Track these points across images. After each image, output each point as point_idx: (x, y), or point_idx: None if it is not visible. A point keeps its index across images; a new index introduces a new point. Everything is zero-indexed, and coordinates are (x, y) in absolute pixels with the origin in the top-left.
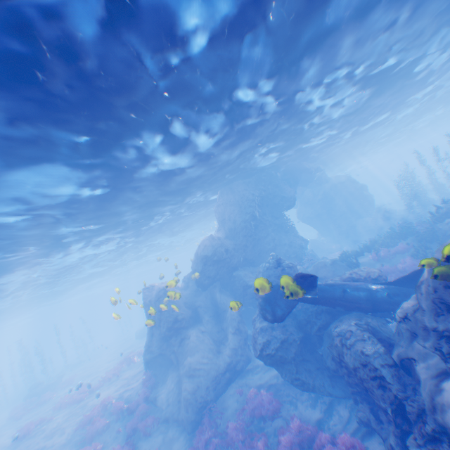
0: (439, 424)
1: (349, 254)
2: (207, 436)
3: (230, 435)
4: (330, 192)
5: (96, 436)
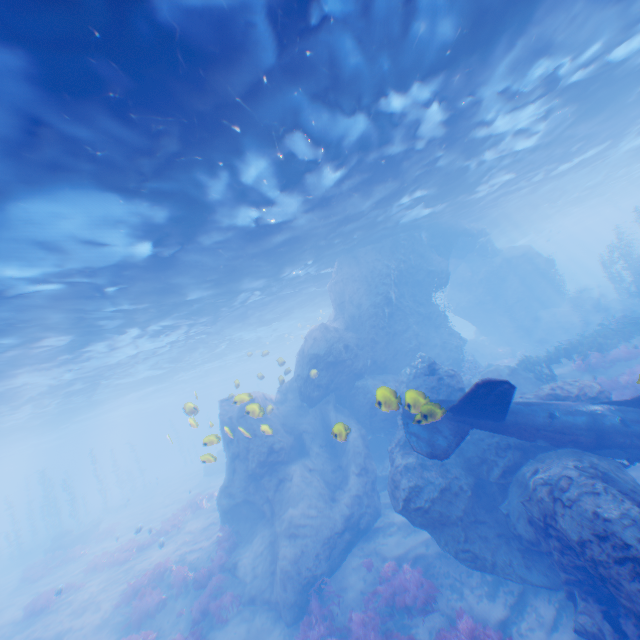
0: None
1: (536, 361)
2: (318, 632)
3: (355, 634)
4: (498, 269)
5: (146, 618)
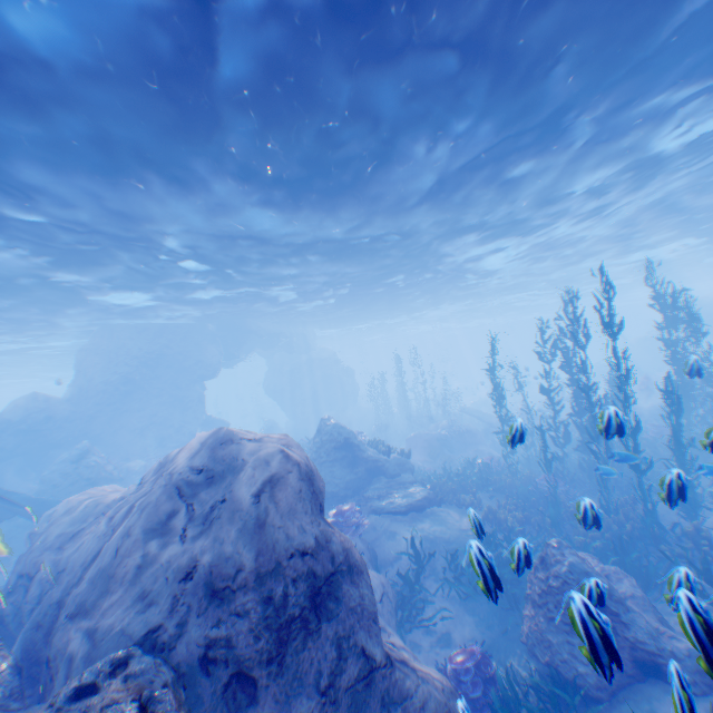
0: None
1: None
2: None
3: None
4: (304, 365)
5: None
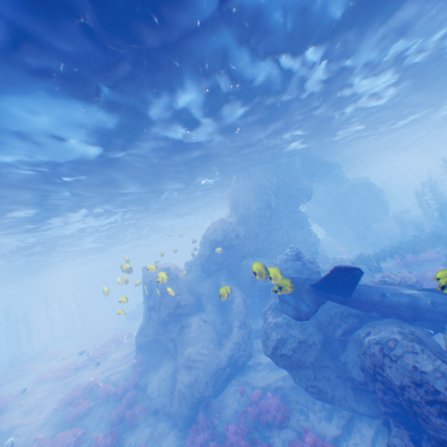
0: None
1: (368, 257)
2: (203, 437)
3: (229, 440)
4: (345, 192)
5: (77, 419)
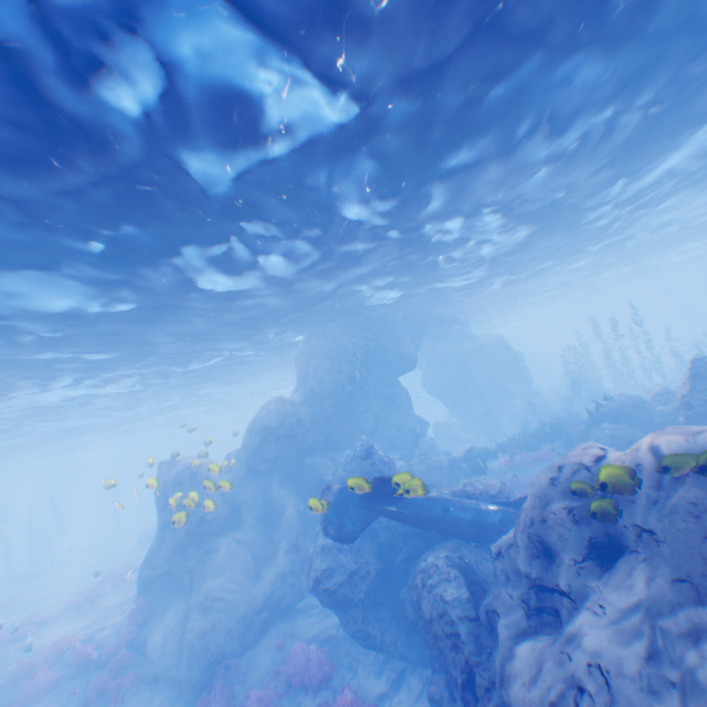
0: (504, 701)
1: (477, 453)
2: None
3: None
4: (471, 355)
5: (34, 699)
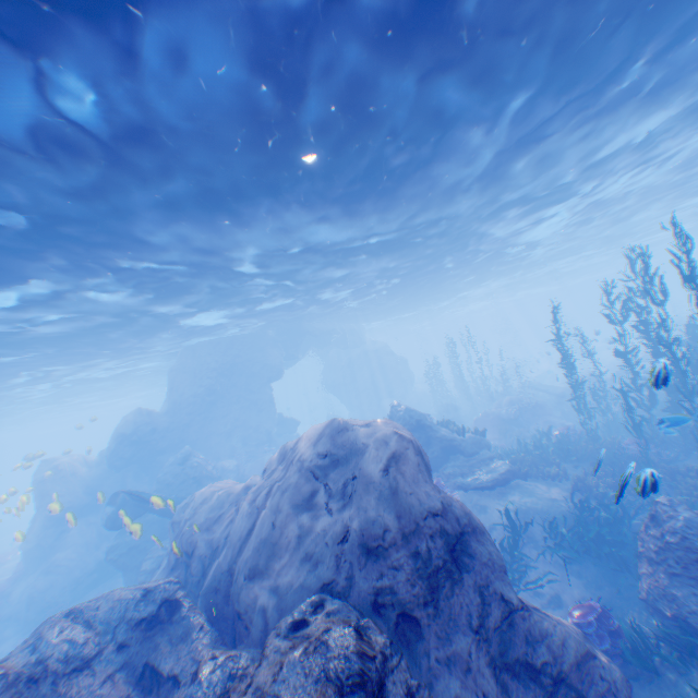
0: None
1: None
2: None
3: None
4: (357, 359)
5: None
